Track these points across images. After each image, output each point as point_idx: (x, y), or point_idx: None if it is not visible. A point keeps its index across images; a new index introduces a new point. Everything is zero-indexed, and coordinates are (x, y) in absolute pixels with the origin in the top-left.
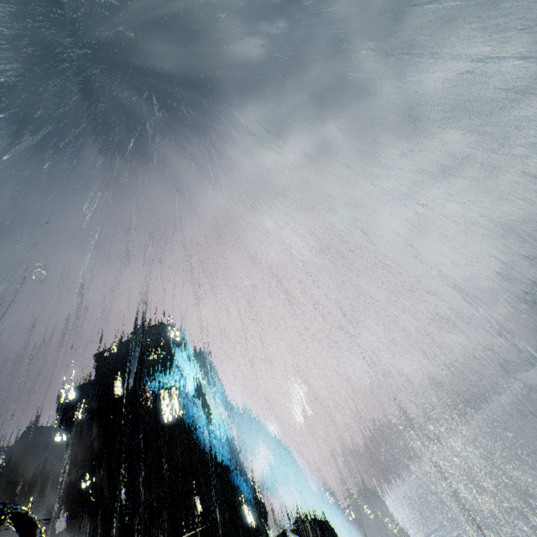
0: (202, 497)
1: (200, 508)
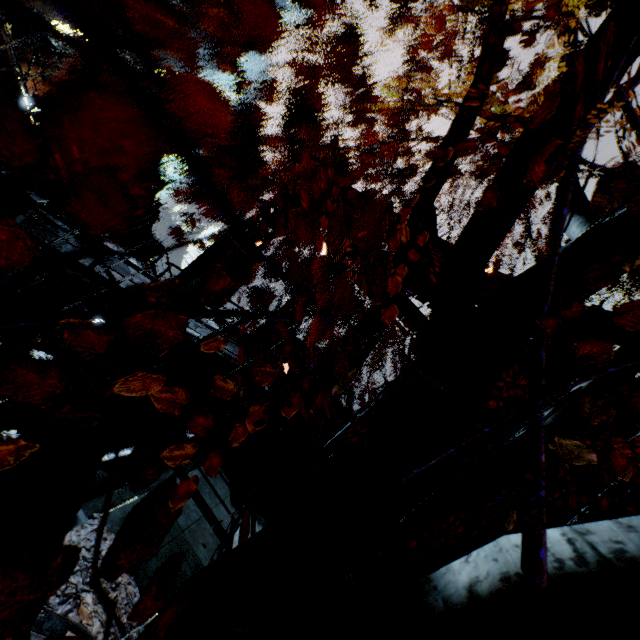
0: (156, 7)
1: (148, 6)
